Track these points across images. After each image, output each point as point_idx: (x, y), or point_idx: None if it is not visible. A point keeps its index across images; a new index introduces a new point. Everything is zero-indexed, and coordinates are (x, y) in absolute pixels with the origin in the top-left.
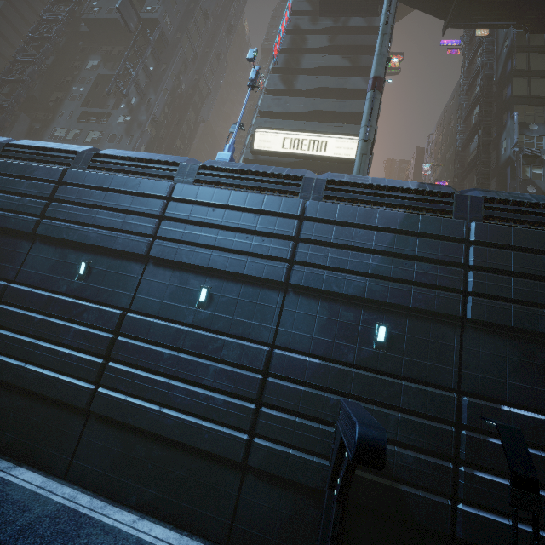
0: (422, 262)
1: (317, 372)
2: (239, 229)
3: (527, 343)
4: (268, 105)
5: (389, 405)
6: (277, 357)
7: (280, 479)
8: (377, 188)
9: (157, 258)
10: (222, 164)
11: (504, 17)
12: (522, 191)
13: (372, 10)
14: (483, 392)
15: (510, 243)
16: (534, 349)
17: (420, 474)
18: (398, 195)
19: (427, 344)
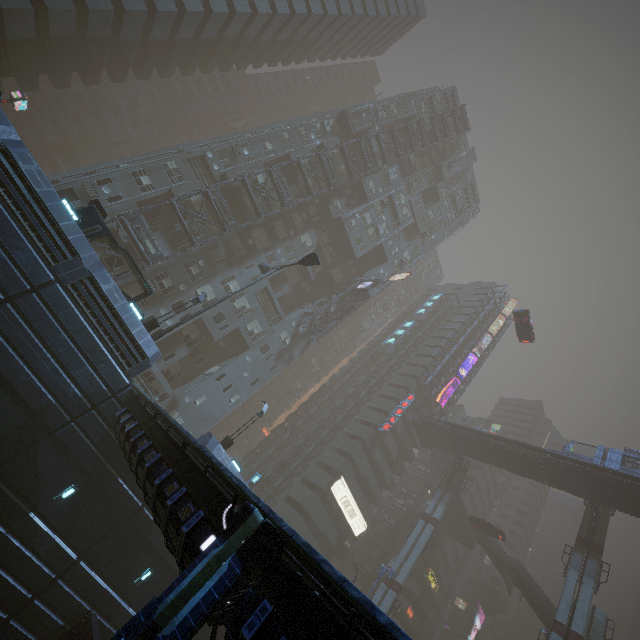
0: None
1: None
2: None
3: None
4: (357, 453)
5: None
6: None
7: None
8: None
9: None
10: None
11: None
12: None
13: (423, 445)
14: None
15: None
16: None
17: None
18: None
19: None
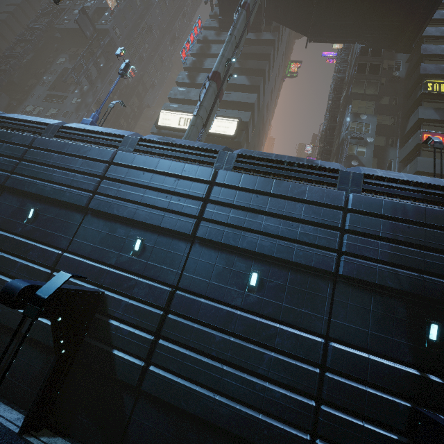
0: (179, 196)
1: (85, 269)
2: (68, 169)
3: (232, 255)
4: (175, 93)
5: (125, 294)
6: (63, 258)
7: (41, 343)
8: (172, 145)
9: (9, 187)
10: (78, 126)
11: (348, 35)
12: (348, 164)
13: (257, 27)
14: (192, 289)
15: (238, 185)
16: (235, 260)
17: (129, 343)
18: (182, 150)
19: (166, 253)
